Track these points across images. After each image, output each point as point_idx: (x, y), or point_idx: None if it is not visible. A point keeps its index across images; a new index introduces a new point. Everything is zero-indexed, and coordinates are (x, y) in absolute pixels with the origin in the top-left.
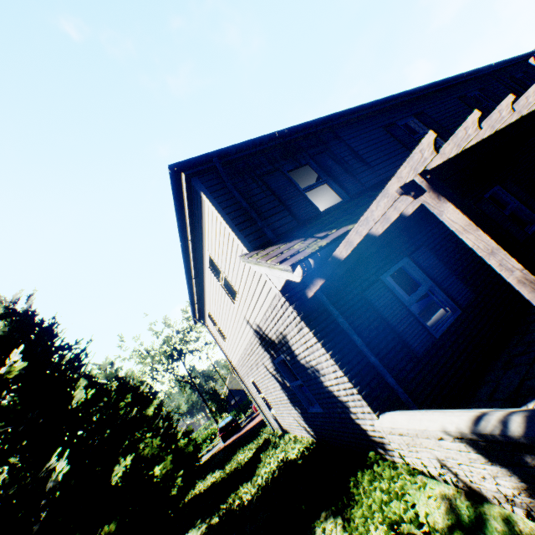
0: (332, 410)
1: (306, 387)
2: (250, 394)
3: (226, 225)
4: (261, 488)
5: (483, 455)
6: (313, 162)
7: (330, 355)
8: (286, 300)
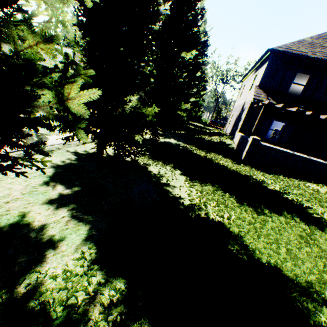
0: (235, 129)
1: (237, 122)
2: (229, 118)
3: (262, 75)
4: (210, 132)
5: (239, 138)
6: (310, 76)
7: (244, 118)
8: (250, 103)
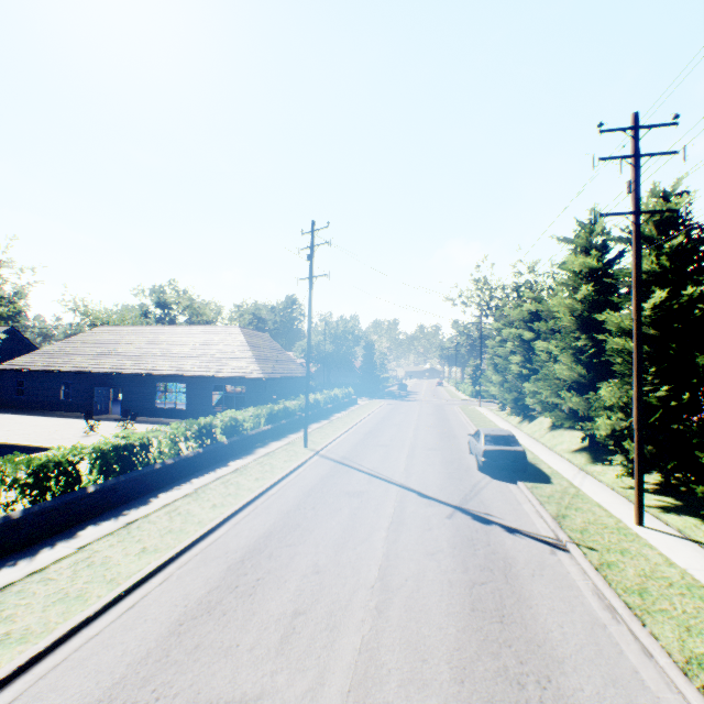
0: None
1: None
2: None
3: None
4: None
5: None
6: None
7: None
8: None
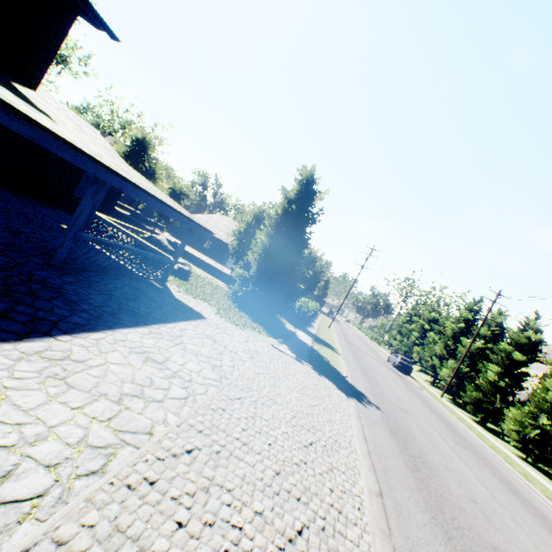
0: None
1: None
2: None
3: None
4: None
5: None
6: None
7: None
8: None
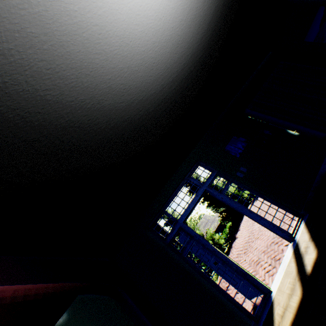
0: None
1: None
2: None
3: None
4: None
5: None
6: None
7: None
8: None
